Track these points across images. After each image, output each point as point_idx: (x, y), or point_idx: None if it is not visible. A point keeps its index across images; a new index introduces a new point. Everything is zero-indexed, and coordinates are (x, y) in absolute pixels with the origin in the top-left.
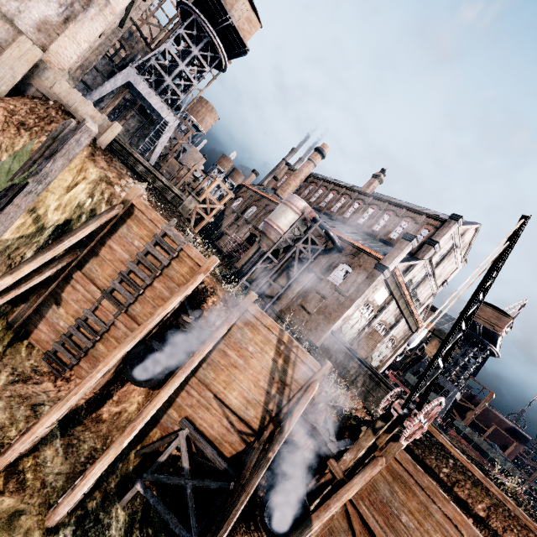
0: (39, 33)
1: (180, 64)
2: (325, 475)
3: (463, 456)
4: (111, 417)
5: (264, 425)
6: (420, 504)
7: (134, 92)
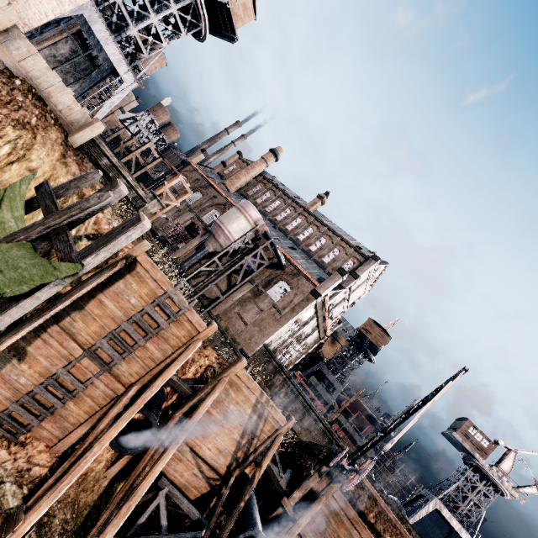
0: None
1: (153, 16)
2: (277, 509)
3: (375, 491)
4: (77, 478)
5: (230, 470)
6: (346, 530)
7: (78, 19)
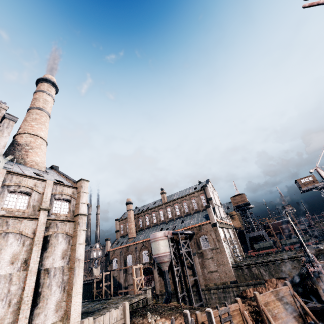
0: (57, 313)
1: None
2: None
3: None
4: None
5: None
6: None
7: None
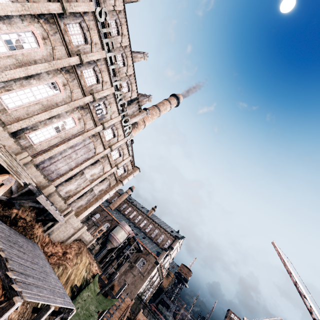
0: (77, 209)
1: None
2: None
3: None
4: None
5: None
6: None
7: None
